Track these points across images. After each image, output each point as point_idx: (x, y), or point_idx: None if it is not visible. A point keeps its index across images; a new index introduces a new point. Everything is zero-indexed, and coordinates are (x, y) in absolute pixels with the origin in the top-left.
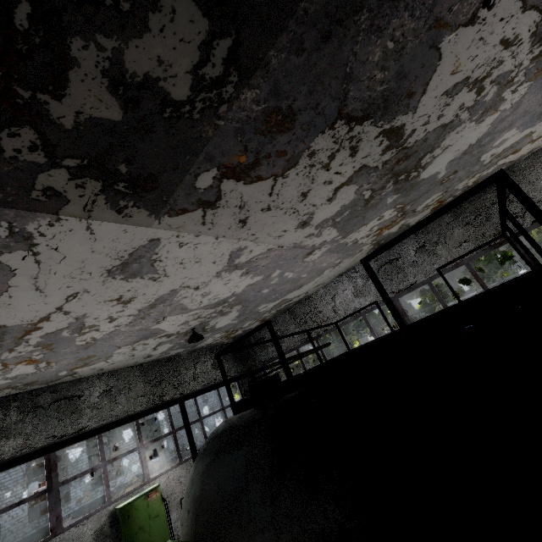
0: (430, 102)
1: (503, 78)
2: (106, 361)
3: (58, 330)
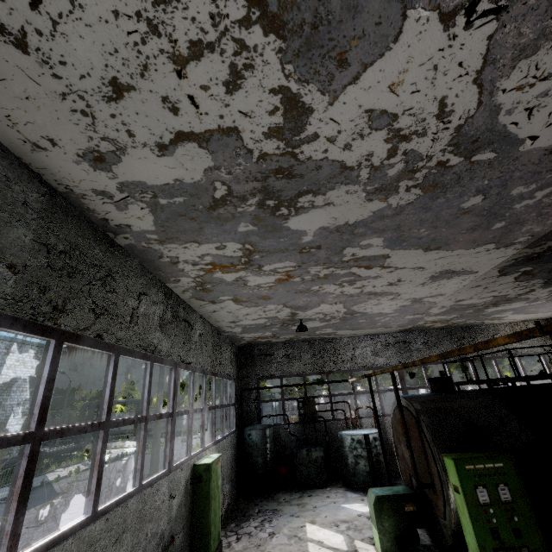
0: (546, 290)
1: (551, 296)
2: (243, 307)
3: (357, 275)
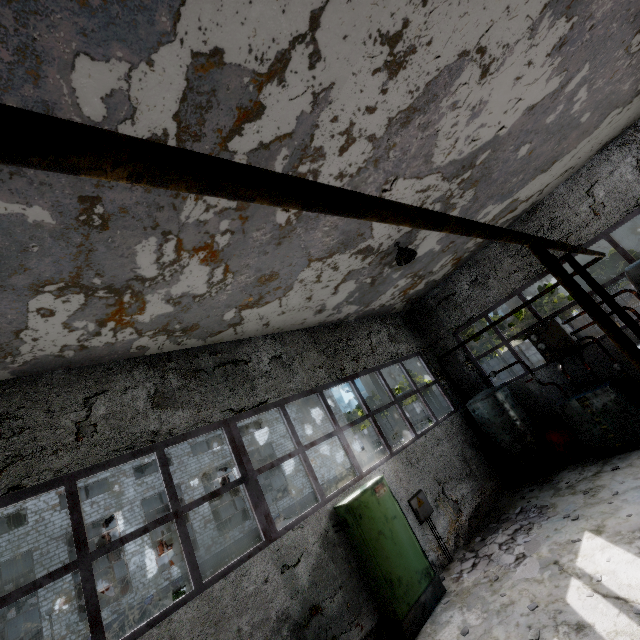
0: None
1: None
2: (280, 300)
3: (275, 141)
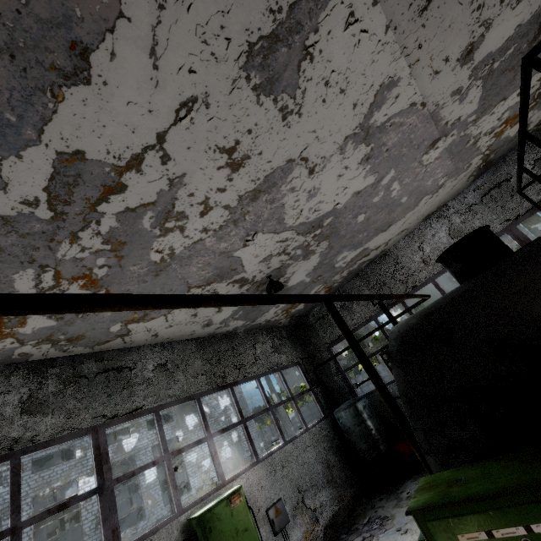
0: None
1: None
2: (166, 316)
3: (140, 207)
